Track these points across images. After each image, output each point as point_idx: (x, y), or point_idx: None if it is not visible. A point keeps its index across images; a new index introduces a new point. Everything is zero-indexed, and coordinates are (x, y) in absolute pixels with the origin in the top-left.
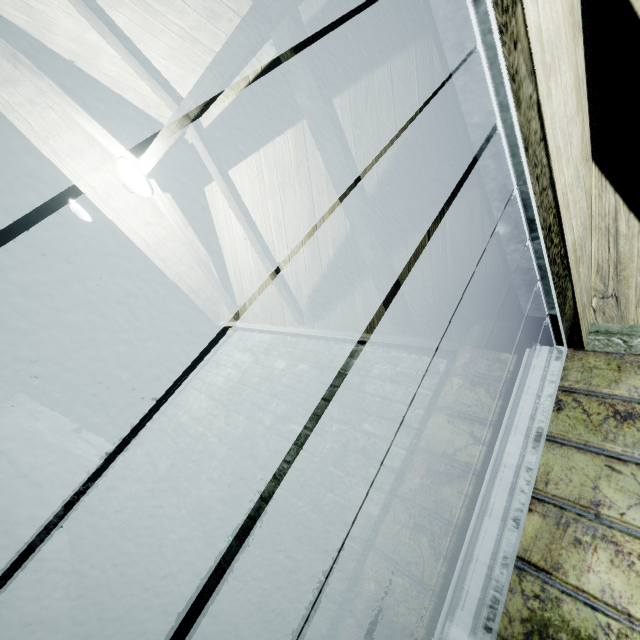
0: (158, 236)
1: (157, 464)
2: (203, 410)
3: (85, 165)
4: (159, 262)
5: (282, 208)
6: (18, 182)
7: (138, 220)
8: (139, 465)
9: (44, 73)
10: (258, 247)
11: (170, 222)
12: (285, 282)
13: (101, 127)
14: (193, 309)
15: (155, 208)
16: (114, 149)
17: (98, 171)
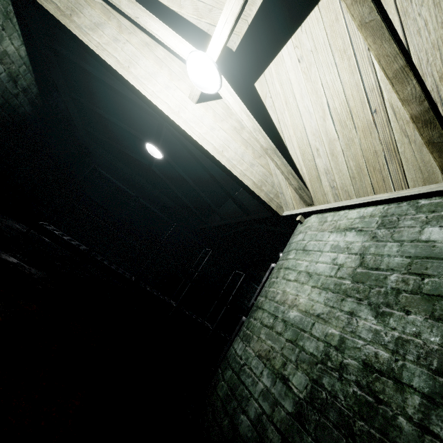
0: (221, 139)
1: (284, 374)
2: (320, 304)
3: (159, 85)
4: (225, 163)
5: (400, 19)
6: (115, 146)
7: (204, 127)
8: (257, 370)
9: (120, 14)
10: (396, 63)
11: (236, 114)
12: (436, 110)
13: (166, 51)
14: (247, 209)
15: (215, 114)
16: (183, 48)
17: (169, 89)
